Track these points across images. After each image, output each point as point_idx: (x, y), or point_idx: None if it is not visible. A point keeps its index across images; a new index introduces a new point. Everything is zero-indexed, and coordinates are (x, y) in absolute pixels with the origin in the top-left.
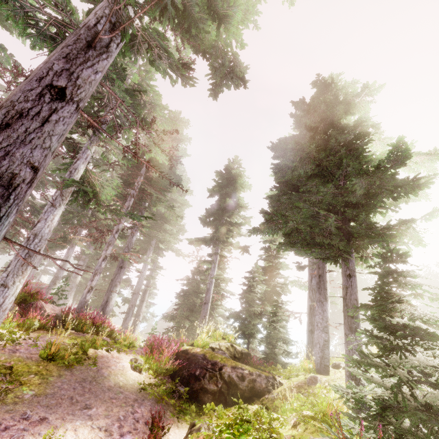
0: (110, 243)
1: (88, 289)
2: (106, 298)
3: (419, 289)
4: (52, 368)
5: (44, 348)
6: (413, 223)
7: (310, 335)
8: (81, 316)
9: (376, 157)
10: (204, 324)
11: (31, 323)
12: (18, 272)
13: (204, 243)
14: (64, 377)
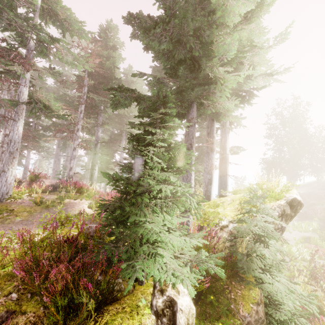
0: (74, 139)
1: (69, 169)
2: (91, 173)
3: (173, 122)
4: (38, 209)
5: (34, 200)
6: (209, 64)
7: (219, 179)
8: (66, 184)
9: (213, 2)
10: None
11: (34, 190)
12: (9, 163)
13: None
14: (43, 212)
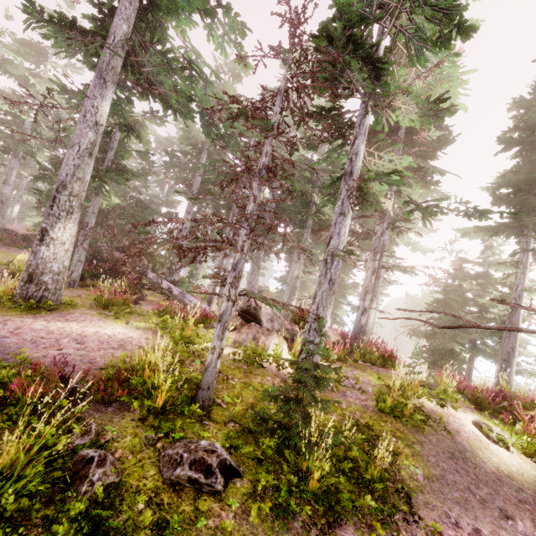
0: (376, 250)
1: (361, 311)
2: None
3: None
4: (401, 428)
5: (378, 398)
6: None
7: None
8: (368, 346)
9: None
10: (511, 360)
11: (330, 355)
12: (327, 304)
13: (491, 234)
14: (427, 447)
